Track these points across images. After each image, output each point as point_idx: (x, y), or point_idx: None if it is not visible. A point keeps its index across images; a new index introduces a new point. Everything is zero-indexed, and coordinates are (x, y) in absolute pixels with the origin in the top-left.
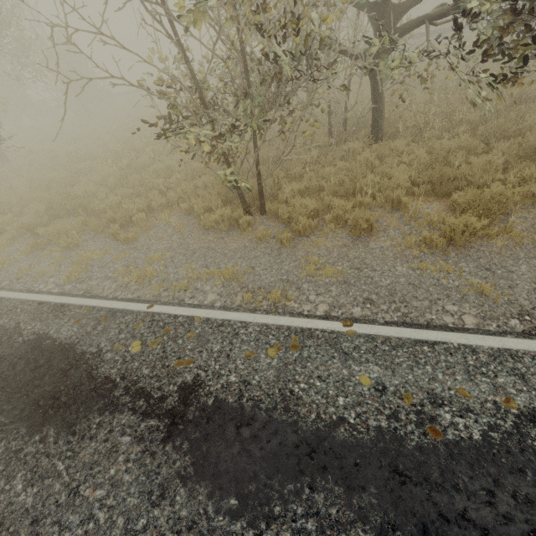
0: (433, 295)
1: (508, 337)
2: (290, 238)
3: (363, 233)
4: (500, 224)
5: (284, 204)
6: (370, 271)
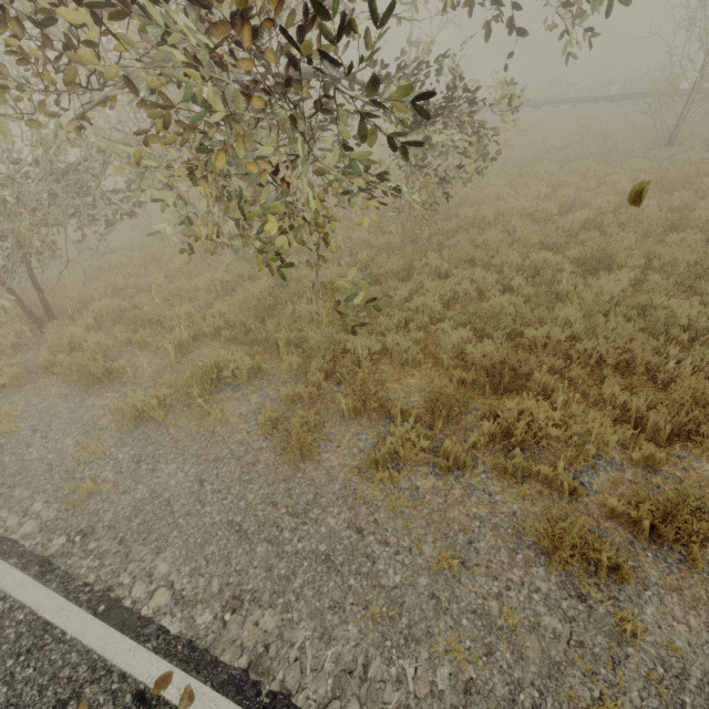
0: (48, 484)
1: (7, 563)
2: (23, 374)
3: (78, 384)
4: (232, 401)
5: (61, 328)
6: (39, 437)
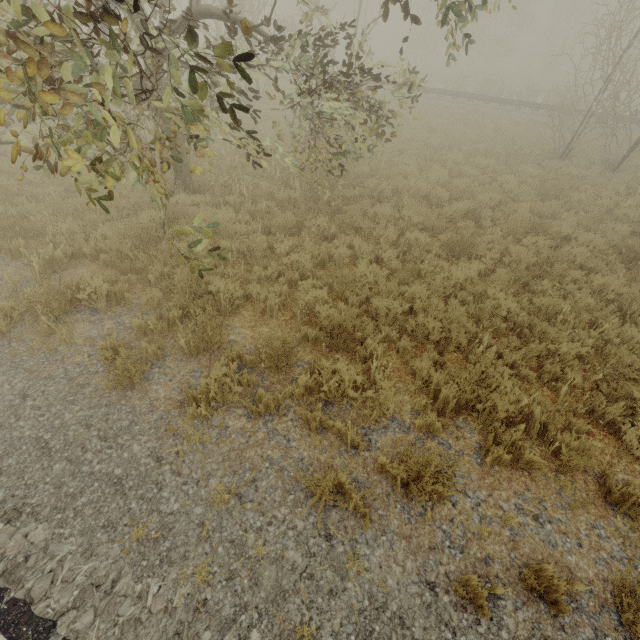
0: None
1: None
2: None
3: None
4: (86, 323)
5: None
6: None
